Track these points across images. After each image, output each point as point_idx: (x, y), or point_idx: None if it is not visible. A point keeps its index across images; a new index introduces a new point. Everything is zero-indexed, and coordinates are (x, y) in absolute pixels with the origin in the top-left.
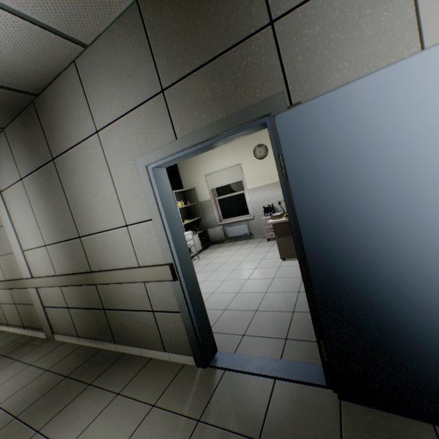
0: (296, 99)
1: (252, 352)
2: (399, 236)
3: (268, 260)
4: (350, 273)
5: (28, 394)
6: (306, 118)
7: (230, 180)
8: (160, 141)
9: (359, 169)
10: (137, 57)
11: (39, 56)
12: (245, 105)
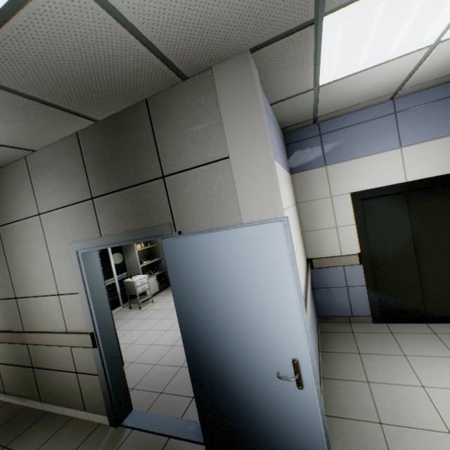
0: (179, 228)
1: (162, 410)
2: (230, 336)
3: None
4: (208, 357)
5: None
6: (178, 248)
7: None
8: (89, 234)
9: (207, 288)
10: (75, 170)
11: None
12: (148, 224)
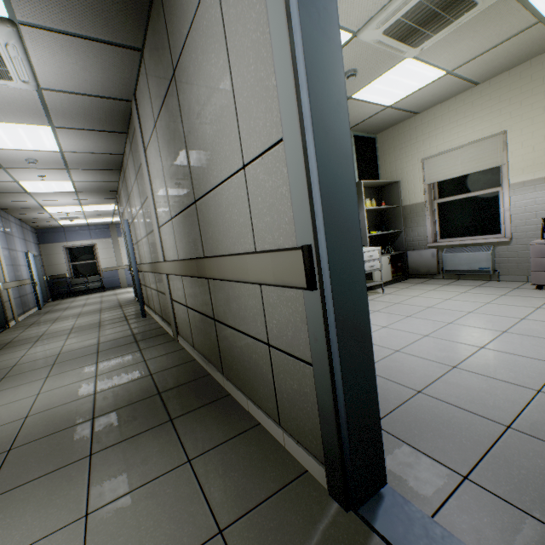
0: None
1: None
2: None
3: (540, 323)
4: None
5: (120, 394)
6: None
7: (473, 165)
8: None
9: None
10: None
11: None
12: None
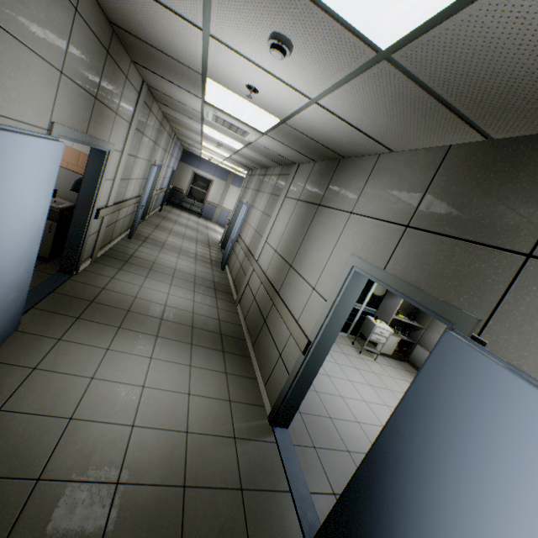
0: (486, 336)
1: (303, 461)
2: (432, 531)
3: None
4: (382, 501)
5: (204, 322)
6: (463, 359)
7: None
8: (375, 258)
9: (457, 445)
10: (414, 187)
11: (356, 144)
12: (446, 297)
